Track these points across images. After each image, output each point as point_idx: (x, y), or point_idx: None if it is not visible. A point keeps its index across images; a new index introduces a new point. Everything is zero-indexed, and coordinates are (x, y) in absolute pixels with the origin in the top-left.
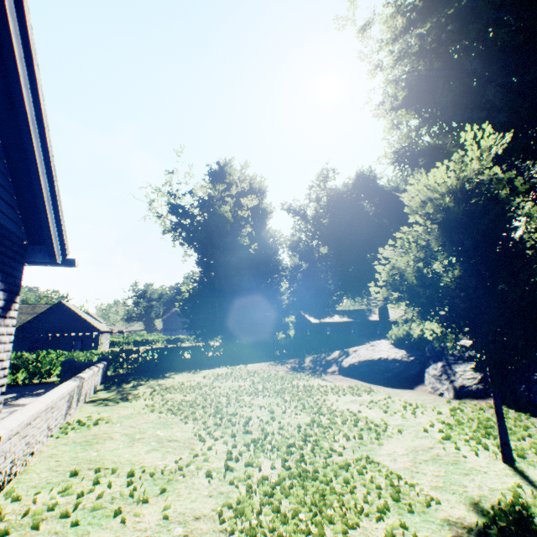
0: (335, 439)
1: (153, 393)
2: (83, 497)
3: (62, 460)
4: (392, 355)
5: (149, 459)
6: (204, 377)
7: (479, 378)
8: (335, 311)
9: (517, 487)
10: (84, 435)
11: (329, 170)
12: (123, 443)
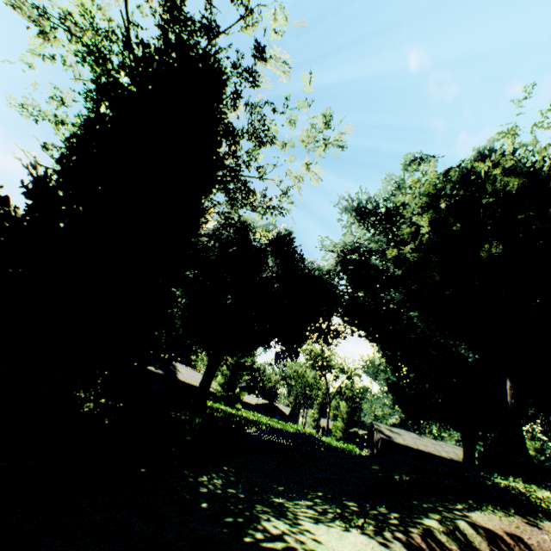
0: None
1: None
2: None
3: None
4: None
5: None
6: None
7: None
8: None
9: None
10: None
11: (258, 201)
12: None
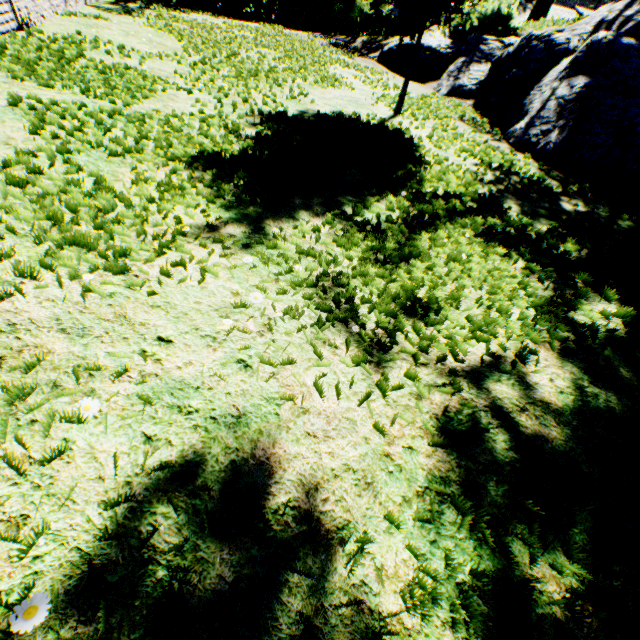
0: (293, 78)
1: (160, 18)
2: (87, 45)
3: (70, 30)
4: (431, 43)
5: (139, 48)
6: (224, 23)
7: (480, 81)
8: None
9: (377, 117)
10: (86, 23)
11: None
12: (120, 35)
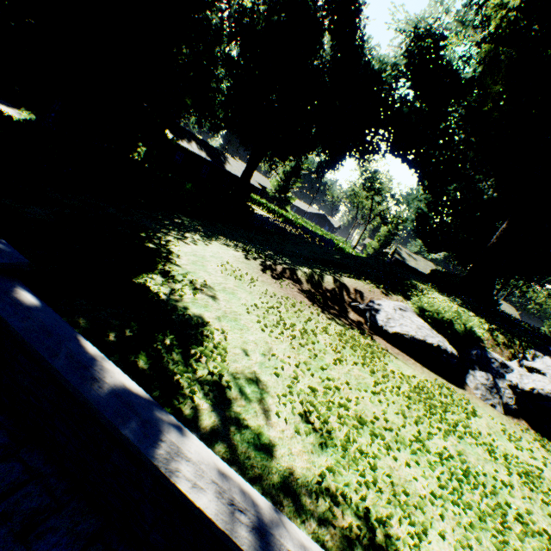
0: None
1: (349, 468)
2: None
3: None
4: (447, 346)
5: None
6: (270, 331)
7: (514, 399)
8: (191, 135)
9: None
10: None
11: None
12: None
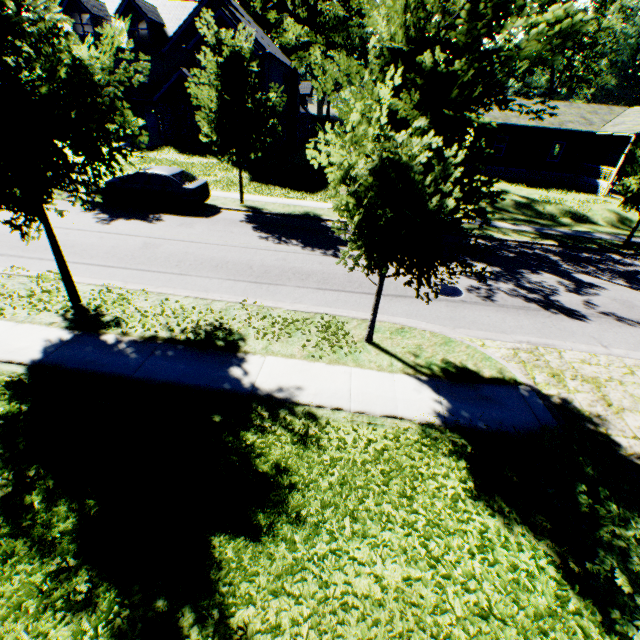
0: None
1: None
2: None
3: None
4: None
5: None
6: None
7: None
8: None
9: None
10: None
11: None
12: None
